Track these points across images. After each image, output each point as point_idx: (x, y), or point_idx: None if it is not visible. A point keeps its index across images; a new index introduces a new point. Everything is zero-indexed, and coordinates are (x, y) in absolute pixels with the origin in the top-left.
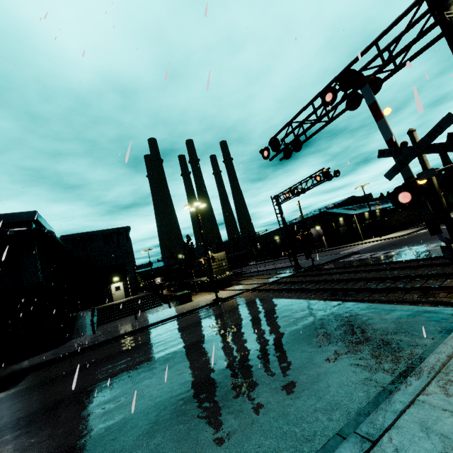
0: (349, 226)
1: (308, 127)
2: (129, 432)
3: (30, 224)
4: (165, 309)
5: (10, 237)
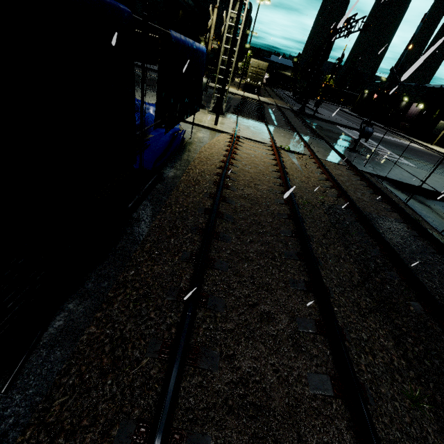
0: None
1: None
2: None
3: None
4: None
5: None
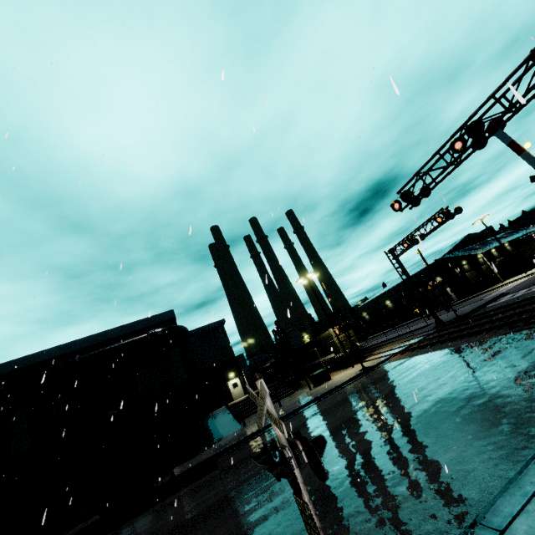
0: (476, 269)
1: (440, 174)
2: (400, 440)
3: (169, 323)
4: (306, 392)
5: (159, 337)
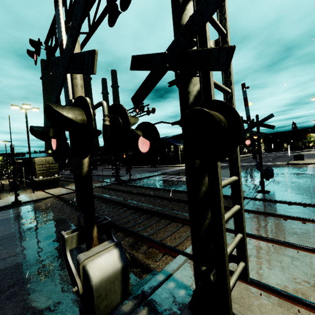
0: (176, 152)
1: None
2: None
3: None
4: None
5: None
